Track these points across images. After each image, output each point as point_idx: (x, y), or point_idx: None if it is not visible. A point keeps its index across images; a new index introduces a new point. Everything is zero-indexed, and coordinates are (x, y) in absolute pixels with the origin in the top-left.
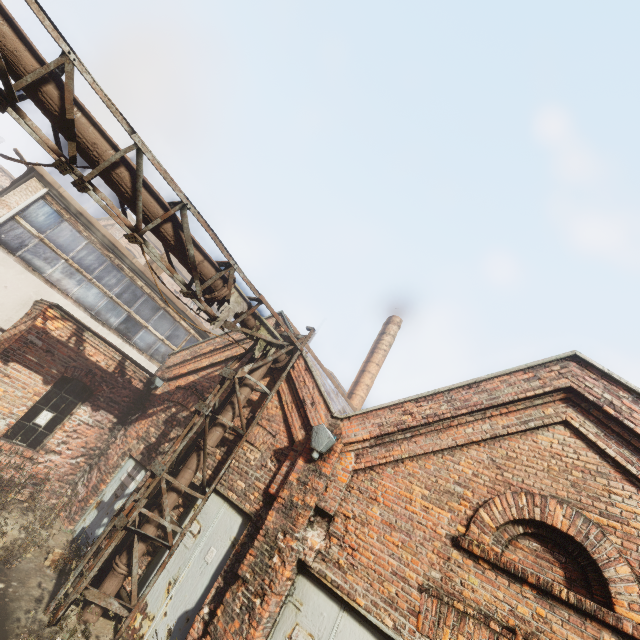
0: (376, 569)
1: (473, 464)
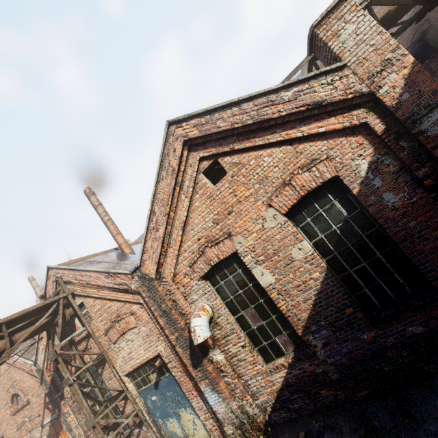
0: (13, 436)
1: (2, 392)
